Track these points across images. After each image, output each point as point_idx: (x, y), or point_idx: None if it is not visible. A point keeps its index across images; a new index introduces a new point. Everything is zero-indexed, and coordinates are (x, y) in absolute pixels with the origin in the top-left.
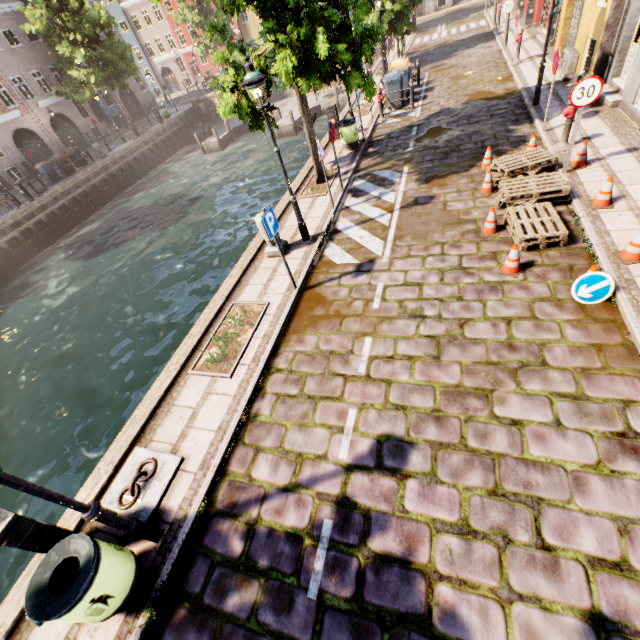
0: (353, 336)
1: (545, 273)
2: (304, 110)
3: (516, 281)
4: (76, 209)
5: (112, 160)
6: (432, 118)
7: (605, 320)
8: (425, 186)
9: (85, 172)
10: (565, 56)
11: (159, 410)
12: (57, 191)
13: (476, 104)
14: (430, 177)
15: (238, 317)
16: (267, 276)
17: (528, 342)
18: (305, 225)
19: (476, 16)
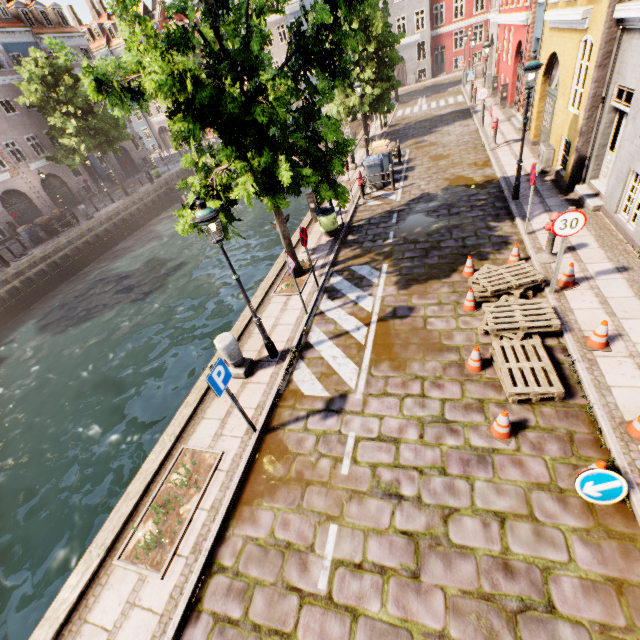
0: (316, 519)
1: (541, 442)
2: (276, 212)
3: (508, 450)
4: (55, 273)
5: (98, 222)
6: (412, 204)
7: (621, 535)
8: (404, 292)
9: (68, 235)
10: (541, 150)
11: (67, 628)
12: (36, 256)
13: (456, 191)
14: (410, 280)
15: (186, 470)
16: (226, 407)
17: (528, 562)
18: (272, 343)
19: (454, 91)
